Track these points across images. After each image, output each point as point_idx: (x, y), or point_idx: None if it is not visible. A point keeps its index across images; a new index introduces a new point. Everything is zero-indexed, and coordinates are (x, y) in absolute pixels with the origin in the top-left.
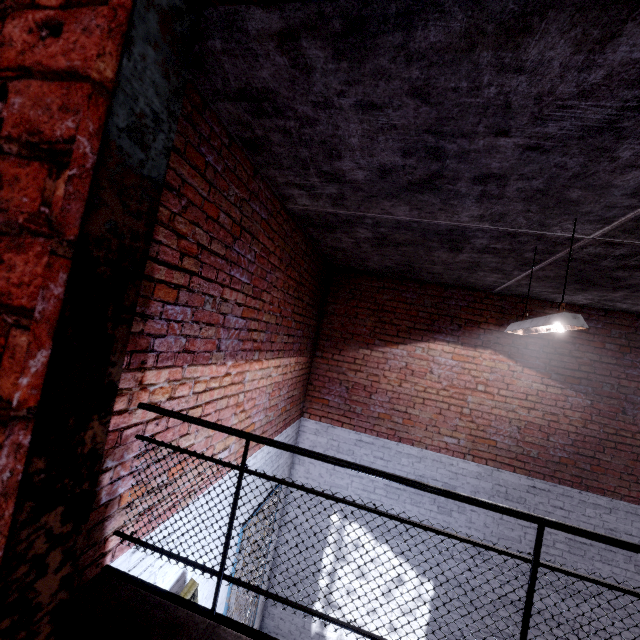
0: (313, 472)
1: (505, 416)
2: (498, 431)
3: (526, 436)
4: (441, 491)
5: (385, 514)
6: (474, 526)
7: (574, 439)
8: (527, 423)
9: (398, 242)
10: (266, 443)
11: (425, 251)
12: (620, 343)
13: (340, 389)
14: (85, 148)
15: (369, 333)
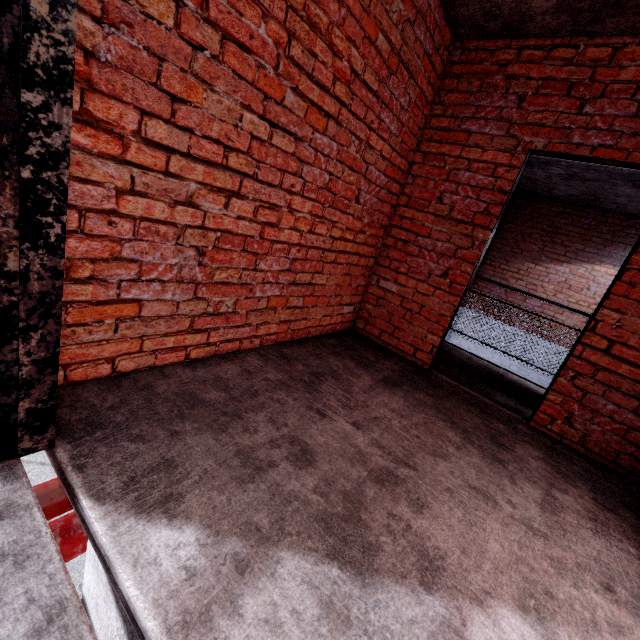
0: (463, 345)
1: None
2: None
3: None
4: (560, 305)
5: (531, 312)
6: None
7: None
8: None
9: (586, 178)
10: (481, 278)
11: (610, 186)
12: None
13: (500, 291)
14: (509, 191)
15: (538, 250)
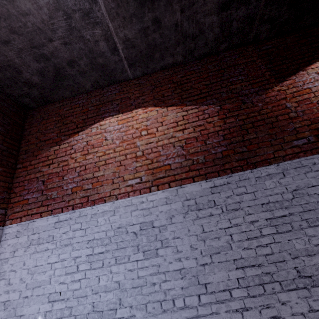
0: (14, 281)
1: (168, 143)
2: (168, 156)
3: (189, 149)
4: None
5: None
6: (183, 255)
7: (223, 135)
8: (186, 140)
9: None
10: None
11: (10, 3)
12: (216, 70)
13: (37, 185)
14: None
15: (57, 135)
